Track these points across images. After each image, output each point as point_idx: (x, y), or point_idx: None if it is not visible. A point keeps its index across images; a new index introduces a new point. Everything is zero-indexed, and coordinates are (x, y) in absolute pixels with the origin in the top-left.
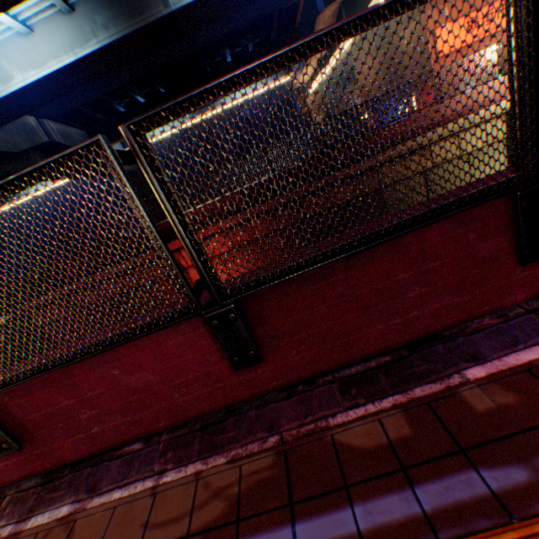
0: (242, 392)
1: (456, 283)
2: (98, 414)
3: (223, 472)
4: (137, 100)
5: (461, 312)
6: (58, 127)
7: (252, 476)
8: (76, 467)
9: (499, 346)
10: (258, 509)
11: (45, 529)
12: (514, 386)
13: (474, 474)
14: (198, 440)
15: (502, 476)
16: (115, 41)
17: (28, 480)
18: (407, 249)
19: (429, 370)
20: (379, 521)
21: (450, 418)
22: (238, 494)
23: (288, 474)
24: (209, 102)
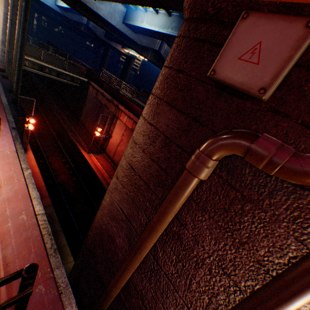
0: None
1: None
2: None
3: None
4: None
5: None
6: (167, 49)
7: None
8: None
9: None
10: None
11: None
12: None
13: None
14: None
15: None
16: (170, 35)
17: None
18: None
19: None
20: None
21: None
22: None
23: None
24: None
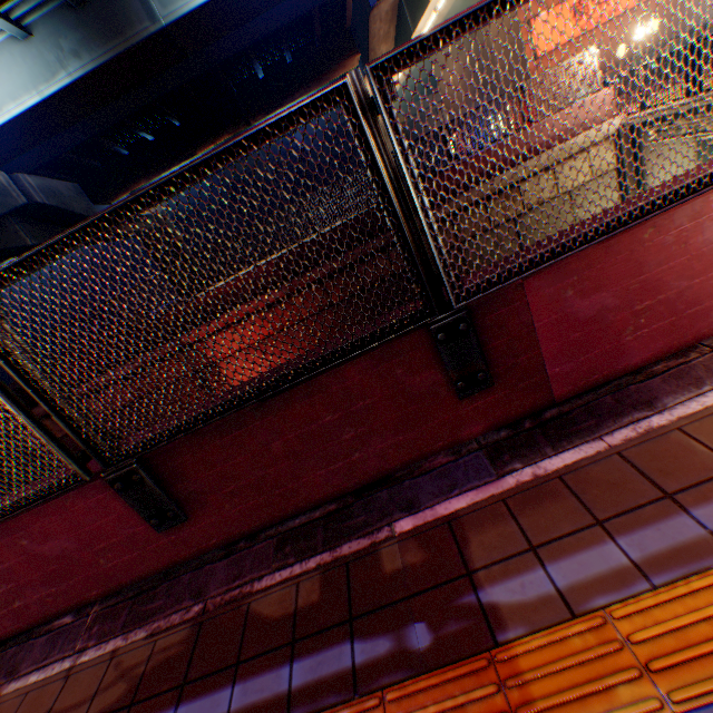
0: (180, 552)
1: (397, 420)
2: (16, 588)
3: (138, 649)
4: (144, 138)
5: (412, 450)
6: (39, 182)
7: (162, 652)
8: (2, 647)
9: (438, 492)
10: (154, 691)
11: None
12: (428, 542)
13: (349, 646)
14: (127, 610)
15: (370, 648)
16: (91, 72)
17: None
18: (328, 390)
19: (365, 521)
20: (249, 701)
21: (358, 581)
22: (143, 674)
23: (194, 650)
24: (35, 269)
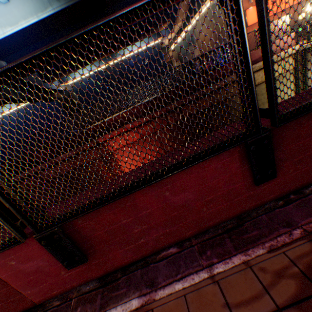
0: (248, 204)
1: None
2: (145, 229)
3: (271, 259)
4: None
5: None
6: None
7: (302, 258)
8: (125, 271)
9: None
10: None
11: None
12: None
13: None
14: (227, 240)
15: None
16: (64, 9)
17: (85, 285)
18: None
19: None
20: None
21: None
22: (302, 273)
23: None
24: None
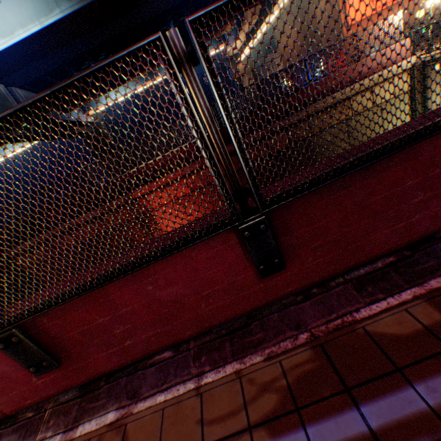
0: (261, 299)
1: None
2: (130, 329)
3: (264, 369)
4: None
5: None
6: (25, 94)
7: (295, 369)
8: (110, 378)
9: None
10: (315, 398)
11: (96, 435)
12: None
13: None
14: (227, 343)
15: None
16: (77, 11)
17: (64, 394)
18: (419, 157)
19: (438, 264)
20: None
21: None
22: (288, 386)
23: (332, 364)
24: None
